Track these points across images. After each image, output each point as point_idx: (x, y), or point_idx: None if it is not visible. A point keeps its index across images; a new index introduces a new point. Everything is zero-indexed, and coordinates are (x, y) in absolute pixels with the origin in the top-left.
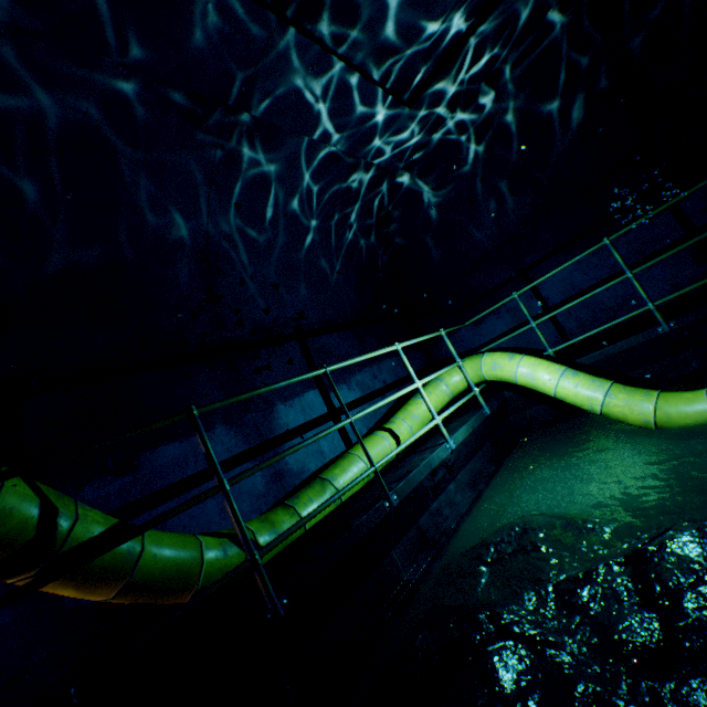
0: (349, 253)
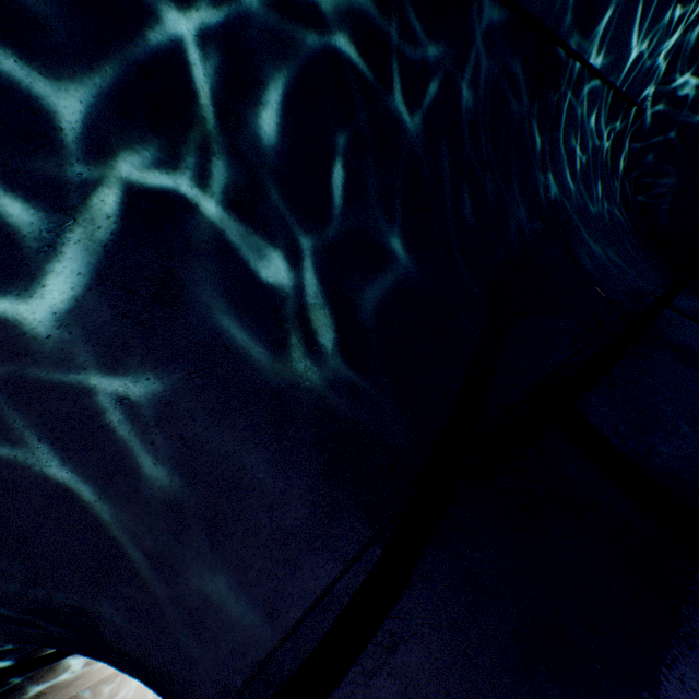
0: (620, 217)
